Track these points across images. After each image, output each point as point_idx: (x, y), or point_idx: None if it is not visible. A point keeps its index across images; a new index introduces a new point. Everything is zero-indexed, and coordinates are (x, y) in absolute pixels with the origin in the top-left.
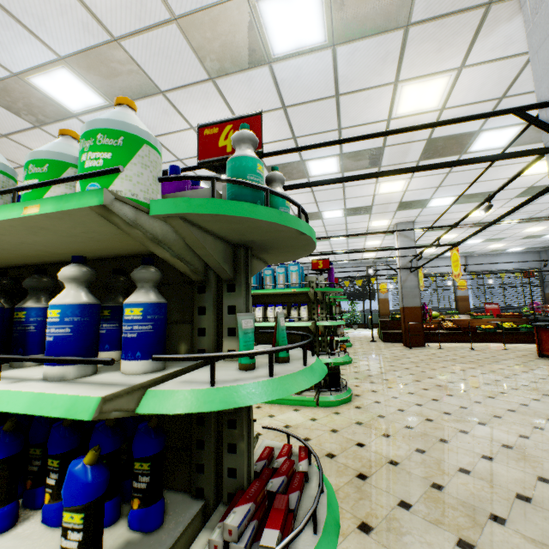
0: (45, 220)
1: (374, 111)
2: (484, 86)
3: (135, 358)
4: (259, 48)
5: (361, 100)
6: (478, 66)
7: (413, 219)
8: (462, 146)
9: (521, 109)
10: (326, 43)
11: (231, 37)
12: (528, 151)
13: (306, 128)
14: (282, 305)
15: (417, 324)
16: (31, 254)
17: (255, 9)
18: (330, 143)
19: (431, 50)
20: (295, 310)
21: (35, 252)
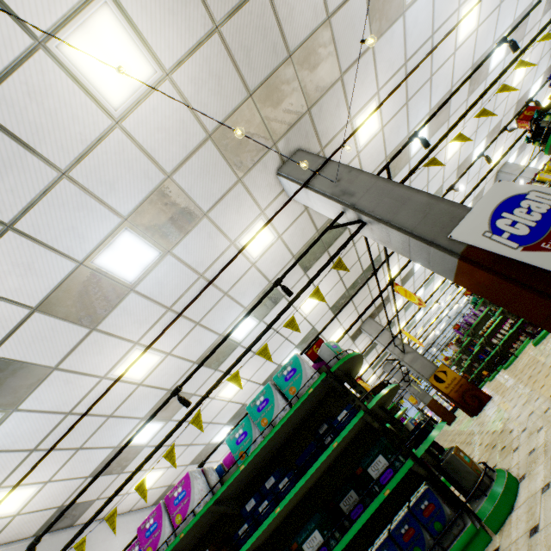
0: None
1: None
2: None
3: None
4: None
5: None
6: None
7: None
8: None
9: None
10: None
11: None
12: None
13: None
14: None
15: None
16: None
17: None
18: None
19: None
20: None
21: None
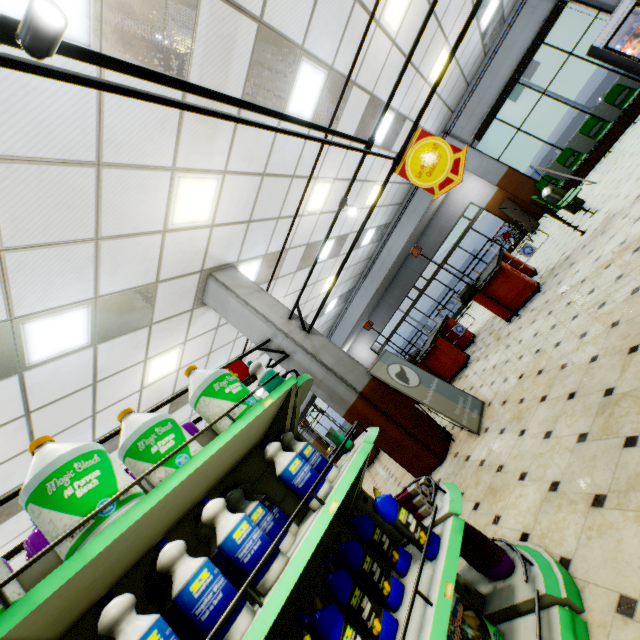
0: (265, 411)
1: (129, 386)
2: (199, 349)
3: (332, 467)
4: (12, 360)
5: (118, 380)
6: (194, 339)
7: None
8: None
9: (259, 347)
10: (89, 344)
11: None
12: (277, 362)
13: (54, 427)
14: None
15: None
16: (161, 526)
17: (18, 329)
18: (169, 401)
19: (167, 335)
20: None
21: (173, 514)
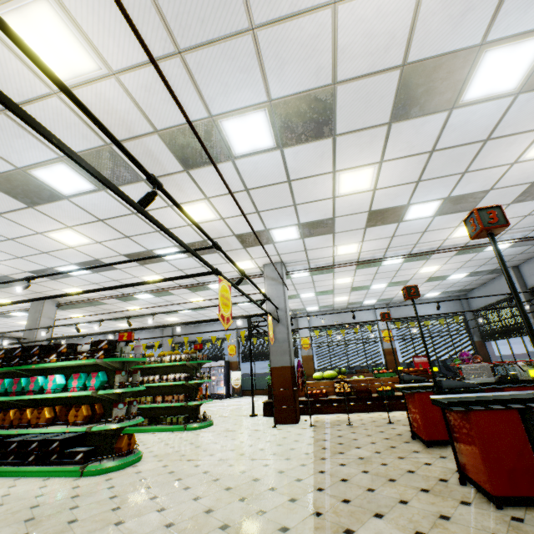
0: None
1: (11, 74)
2: (126, 25)
3: None
4: None
5: None
6: None
7: (278, 258)
8: (218, 145)
9: None
10: None
11: None
12: None
13: None
14: None
15: (287, 391)
16: None
17: None
18: None
19: None
20: None
21: None
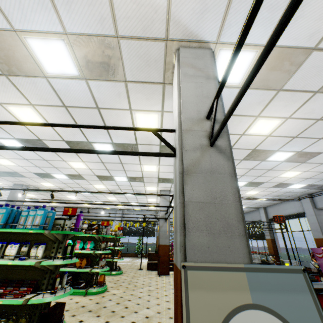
0: None
1: (124, 122)
2: None
3: None
4: (35, 65)
5: (114, 114)
6: (170, 113)
7: (169, 188)
8: None
9: (154, 129)
10: (80, 76)
11: (11, 52)
12: (154, 153)
13: (85, 122)
14: (26, 243)
15: (166, 257)
16: None
17: (24, 42)
18: (42, 124)
19: (143, 98)
20: (35, 248)
21: None
